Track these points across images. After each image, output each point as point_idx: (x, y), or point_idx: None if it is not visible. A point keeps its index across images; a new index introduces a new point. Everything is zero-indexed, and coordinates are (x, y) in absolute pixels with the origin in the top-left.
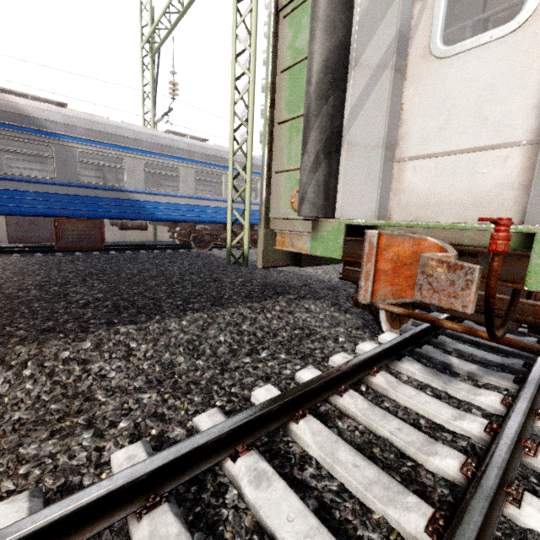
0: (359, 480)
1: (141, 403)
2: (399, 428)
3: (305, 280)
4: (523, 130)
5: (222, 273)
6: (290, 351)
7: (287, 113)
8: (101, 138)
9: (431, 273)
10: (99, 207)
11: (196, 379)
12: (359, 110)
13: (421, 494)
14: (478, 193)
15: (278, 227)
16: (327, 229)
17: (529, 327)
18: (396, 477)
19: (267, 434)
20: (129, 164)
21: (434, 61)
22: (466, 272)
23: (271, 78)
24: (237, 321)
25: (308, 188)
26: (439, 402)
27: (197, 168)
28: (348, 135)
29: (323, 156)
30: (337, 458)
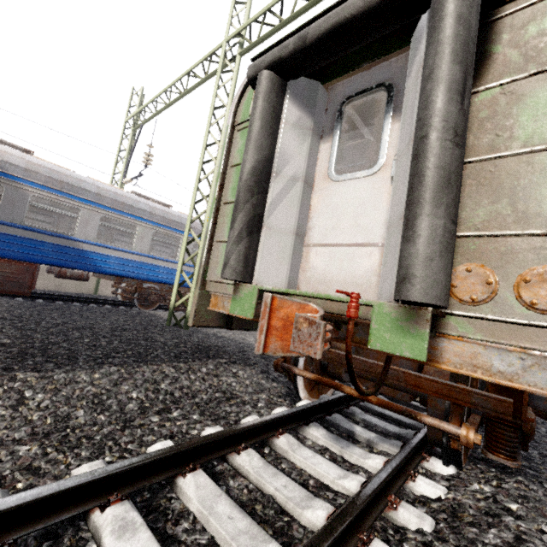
0: (229, 530)
1: (15, 455)
2: (285, 485)
3: (242, 347)
4: (379, 236)
5: (158, 333)
6: (205, 412)
7: (232, 197)
8: (61, 187)
9: (300, 328)
10: (39, 251)
11: (91, 433)
12: (277, 204)
13: (287, 545)
14: (355, 276)
15: (213, 289)
16: (245, 292)
17: (420, 400)
18: (269, 531)
19: (151, 491)
20: (85, 215)
21: (330, 182)
22: (317, 326)
23: (222, 169)
24: (157, 379)
25: (231, 256)
26: (331, 463)
27: (156, 229)
28: (267, 221)
29: (246, 233)
30: (214, 511)
